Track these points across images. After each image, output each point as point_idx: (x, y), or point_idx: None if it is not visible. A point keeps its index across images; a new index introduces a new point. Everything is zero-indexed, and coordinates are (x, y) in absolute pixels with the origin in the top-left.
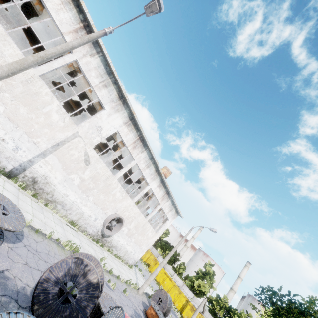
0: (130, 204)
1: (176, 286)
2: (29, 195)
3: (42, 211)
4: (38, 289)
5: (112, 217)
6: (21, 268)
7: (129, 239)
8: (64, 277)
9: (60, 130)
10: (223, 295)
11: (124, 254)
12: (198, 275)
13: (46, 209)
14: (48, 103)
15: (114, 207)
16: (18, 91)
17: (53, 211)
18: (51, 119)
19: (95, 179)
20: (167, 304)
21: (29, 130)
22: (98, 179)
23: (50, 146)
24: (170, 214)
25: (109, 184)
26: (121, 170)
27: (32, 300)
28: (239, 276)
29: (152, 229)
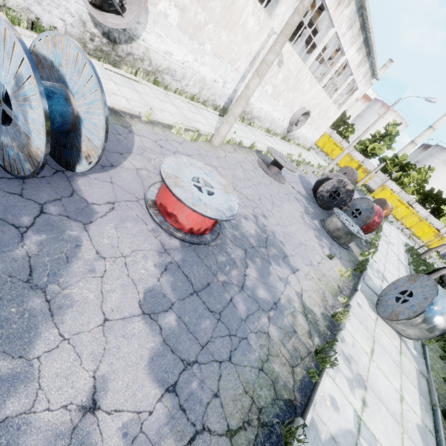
0: (317, 91)
1: (347, 154)
2: (241, 123)
3: (254, 133)
4: (317, 195)
5: (299, 114)
6: (295, 185)
7: (310, 127)
8: (331, 189)
9: (256, 38)
10: (402, 154)
11: (304, 141)
12: (374, 138)
13: (252, 129)
14: (243, 7)
15: (301, 102)
16: (217, 12)
17: (254, 127)
18: (247, 29)
19: (286, 80)
20: (354, 177)
21: (231, 58)
22: (289, 78)
23: (248, 65)
24: (361, 83)
25: (299, 78)
26: (314, 52)
27: (316, 200)
28: (431, 126)
29: (335, 109)
